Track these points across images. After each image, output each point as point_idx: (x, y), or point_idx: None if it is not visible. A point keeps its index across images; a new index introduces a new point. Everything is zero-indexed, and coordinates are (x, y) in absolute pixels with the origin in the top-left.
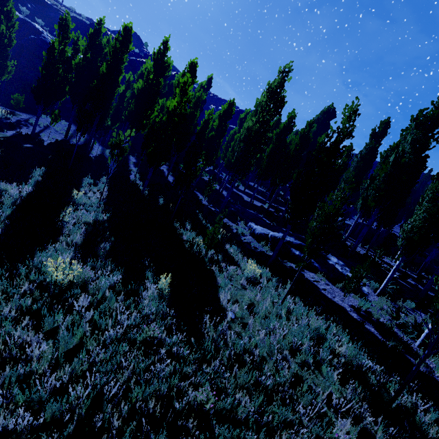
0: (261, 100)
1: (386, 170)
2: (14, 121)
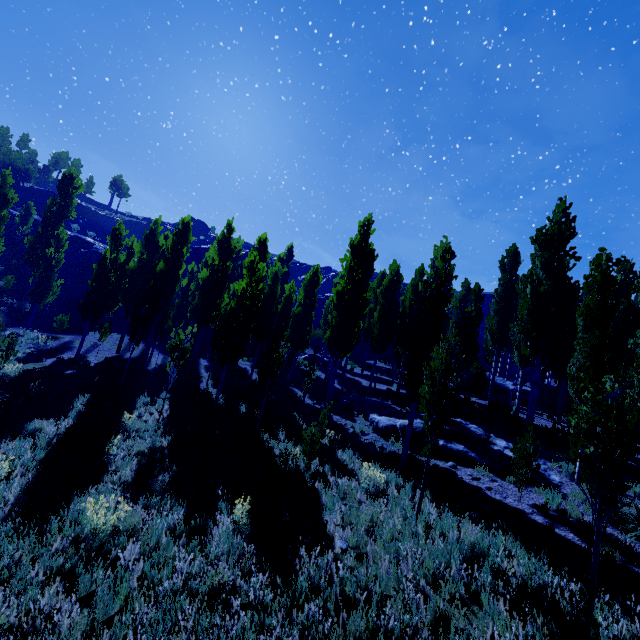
0: (346, 260)
1: (527, 305)
2: (56, 346)
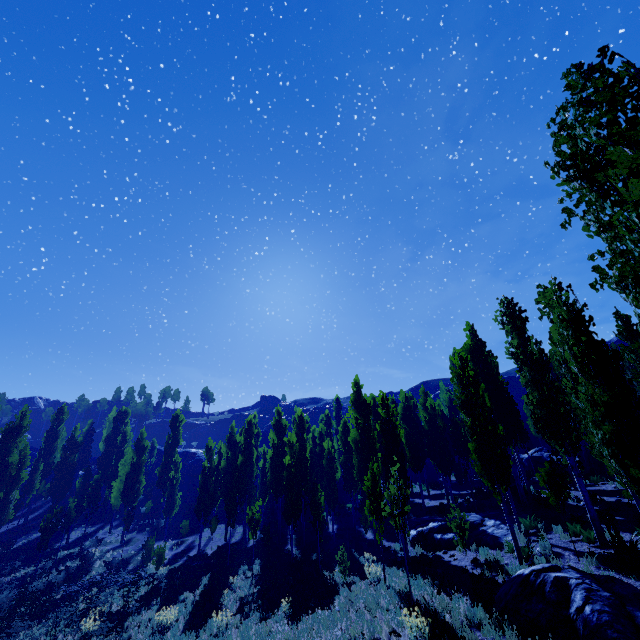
0: (350, 413)
1: None
2: (184, 548)
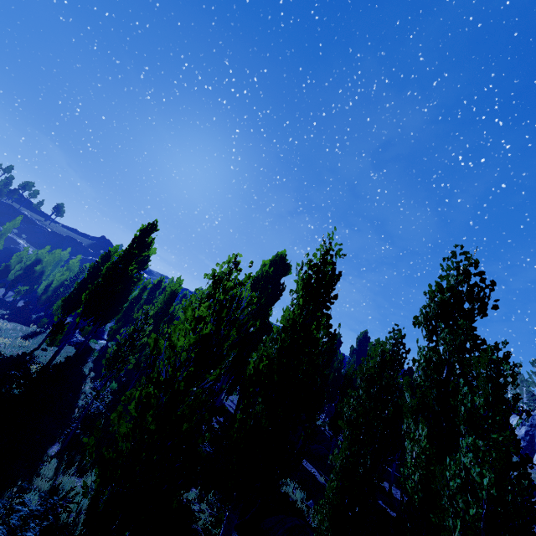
0: None
1: None
2: None
